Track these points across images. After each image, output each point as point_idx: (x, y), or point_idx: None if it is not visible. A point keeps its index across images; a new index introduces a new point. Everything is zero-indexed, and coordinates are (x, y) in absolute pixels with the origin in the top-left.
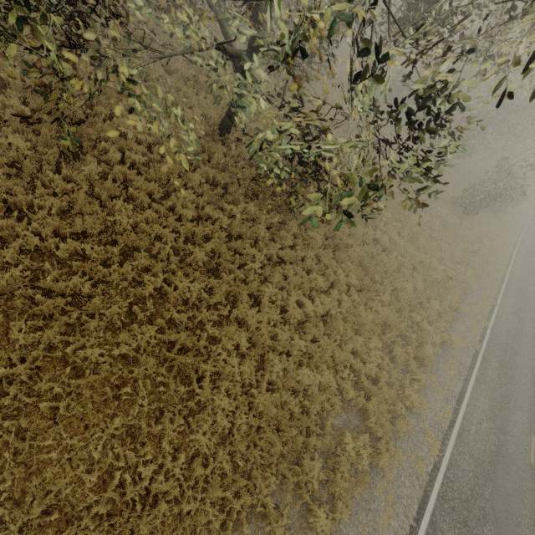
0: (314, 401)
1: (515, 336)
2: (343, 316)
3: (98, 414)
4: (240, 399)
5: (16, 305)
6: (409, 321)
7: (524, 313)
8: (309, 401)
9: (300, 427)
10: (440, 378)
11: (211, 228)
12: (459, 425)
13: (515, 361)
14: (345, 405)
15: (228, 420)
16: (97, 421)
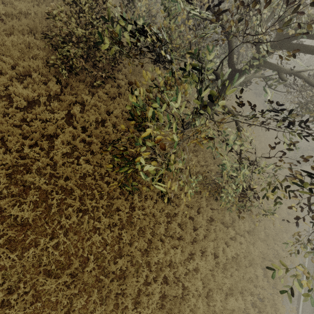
0: None
1: None
2: (243, 254)
3: None
4: None
5: (88, 281)
6: (273, 250)
7: None
8: None
9: None
10: None
11: (178, 203)
12: None
13: None
14: None
15: None
16: None
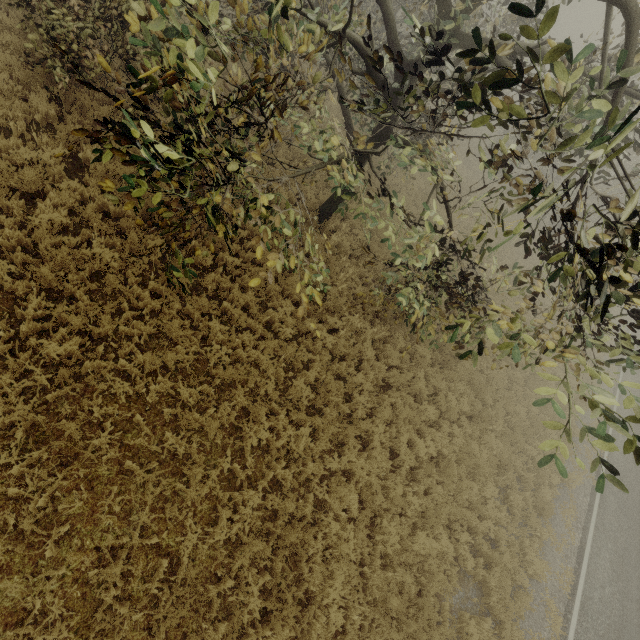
0: (431, 577)
1: (632, 465)
2: (456, 456)
3: (196, 616)
4: (352, 583)
5: (101, 472)
6: (524, 456)
7: (639, 433)
8: (425, 577)
9: (421, 619)
10: (557, 528)
11: (312, 348)
12: (581, 591)
13: (634, 499)
14: (462, 577)
15: (339, 611)
16: (195, 627)
